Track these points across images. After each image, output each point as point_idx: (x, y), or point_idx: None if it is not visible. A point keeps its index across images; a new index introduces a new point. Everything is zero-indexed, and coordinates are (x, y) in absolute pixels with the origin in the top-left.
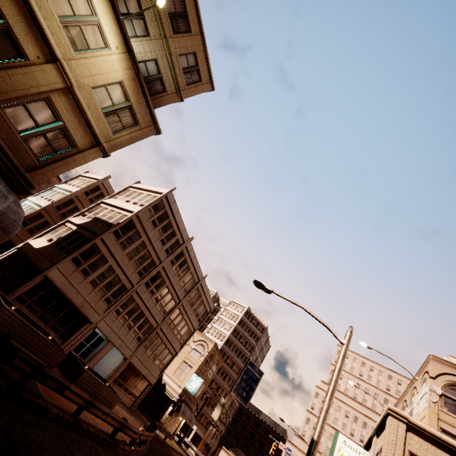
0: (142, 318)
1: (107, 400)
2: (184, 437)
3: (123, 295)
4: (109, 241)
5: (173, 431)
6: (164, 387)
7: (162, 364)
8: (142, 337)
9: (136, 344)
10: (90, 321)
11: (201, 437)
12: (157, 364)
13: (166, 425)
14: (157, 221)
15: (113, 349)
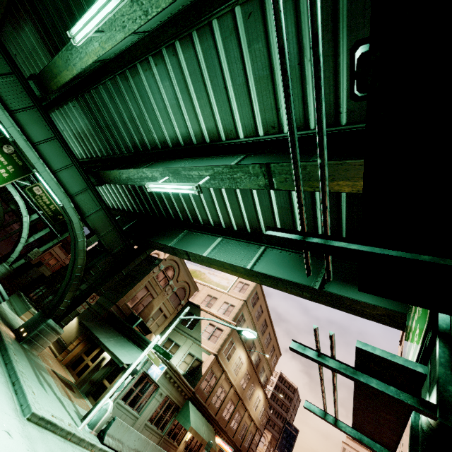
0: None
1: None
2: None
3: None
4: None
5: None
6: None
7: None
8: None
9: None
10: None
11: None
12: None
13: None
14: None
15: None
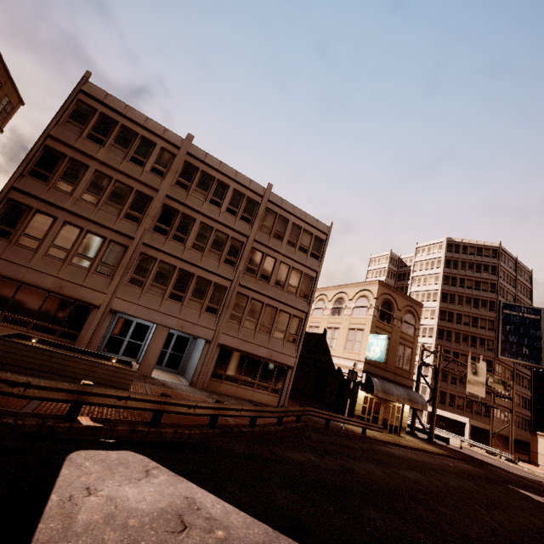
0: (192, 281)
1: (101, 378)
2: (432, 430)
3: (126, 256)
4: (31, 188)
5: (397, 425)
6: (340, 373)
7: (291, 335)
8: (215, 306)
9: (212, 318)
10: (95, 306)
11: (487, 430)
12: (281, 337)
13: (374, 419)
14: (99, 136)
15: (200, 342)
